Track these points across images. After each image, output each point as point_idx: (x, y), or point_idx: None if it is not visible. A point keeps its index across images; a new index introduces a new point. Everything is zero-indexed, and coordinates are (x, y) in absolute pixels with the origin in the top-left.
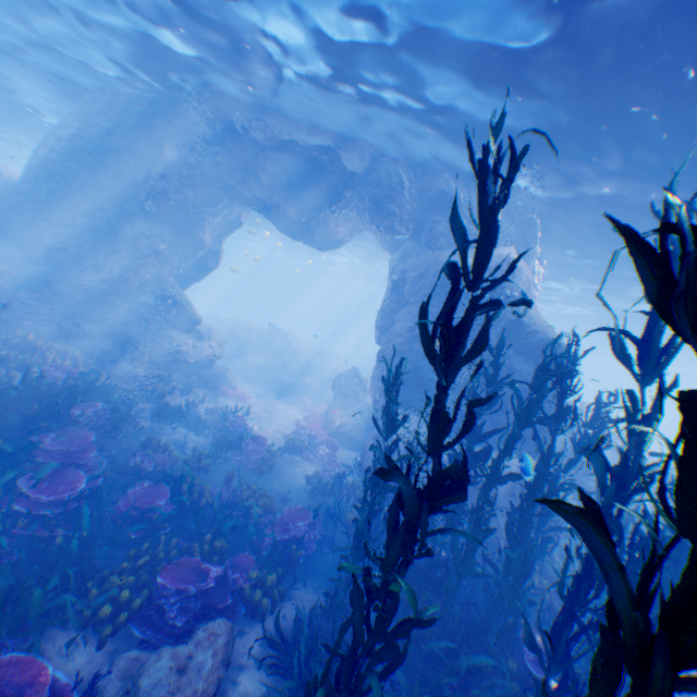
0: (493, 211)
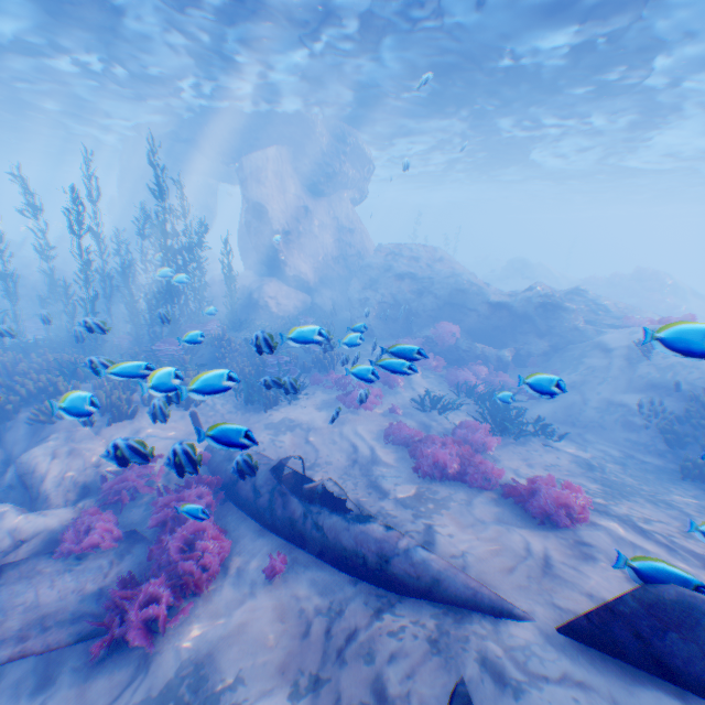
0: (24, 181)
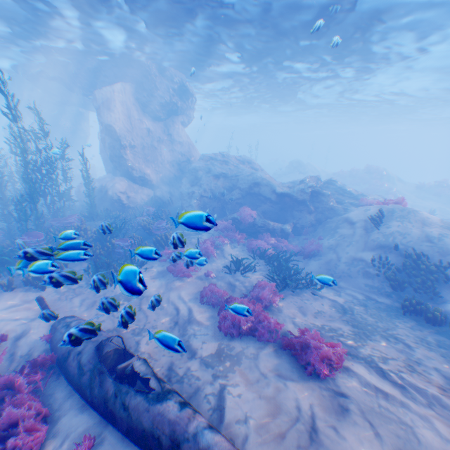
0: None
